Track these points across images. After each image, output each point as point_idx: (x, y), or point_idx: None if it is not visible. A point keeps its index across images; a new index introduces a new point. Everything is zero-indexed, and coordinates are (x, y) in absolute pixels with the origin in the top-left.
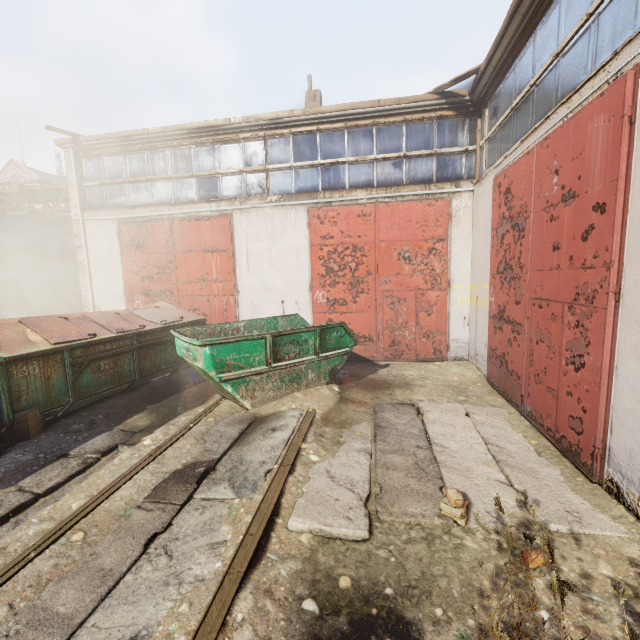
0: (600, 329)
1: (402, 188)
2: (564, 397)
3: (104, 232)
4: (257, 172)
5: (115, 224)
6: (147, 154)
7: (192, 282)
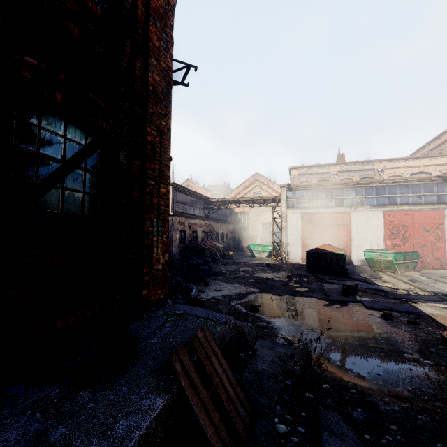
0: None
1: (423, 206)
2: None
3: (295, 216)
4: (360, 198)
5: (300, 214)
6: (315, 190)
7: (332, 235)
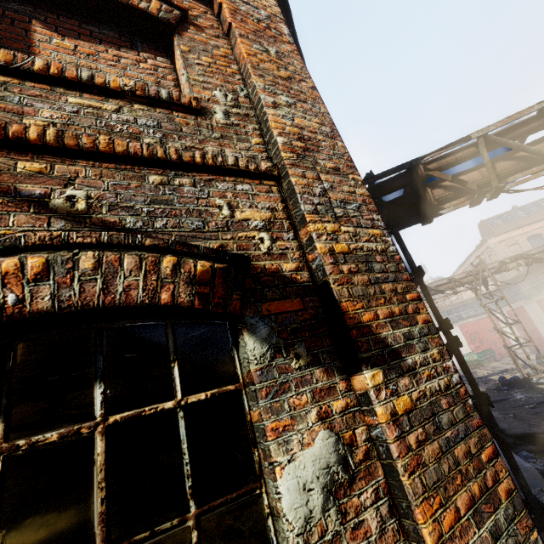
0: (539, 333)
1: (480, 315)
2: (542, 345)
3: None
4: None
5: None
6: None
7: None
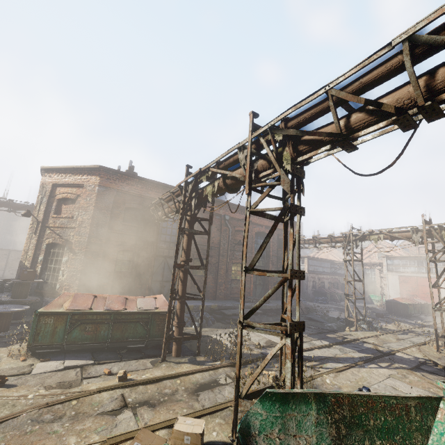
0: None
1: None
2: None
3: (393, 277)
4: None
5: (397, 276)
6: (408, 260)
7: (424, 293)
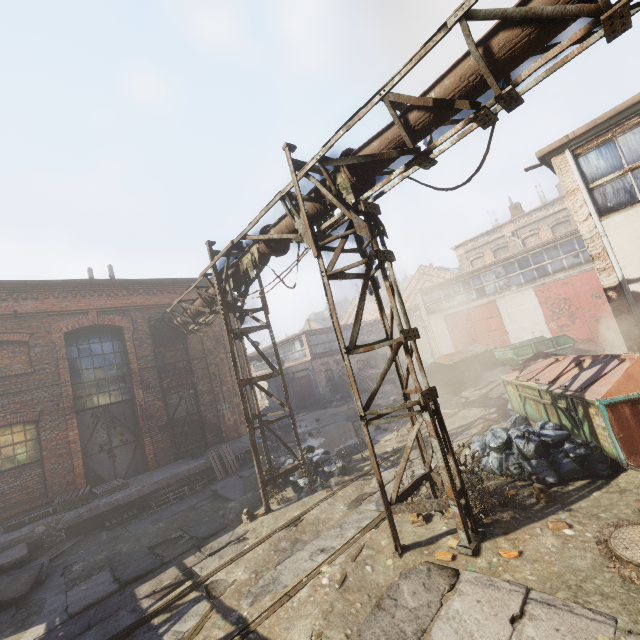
0: None
1: (582, 266)
2: None
3: (438, 322)
4: (502, 280)
5: (442, 318)
6: (450, 287)
7: (483, 333)
